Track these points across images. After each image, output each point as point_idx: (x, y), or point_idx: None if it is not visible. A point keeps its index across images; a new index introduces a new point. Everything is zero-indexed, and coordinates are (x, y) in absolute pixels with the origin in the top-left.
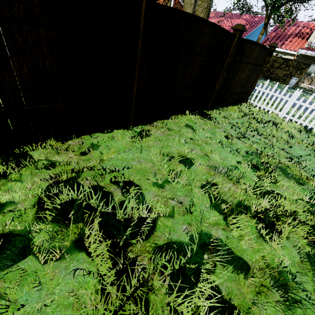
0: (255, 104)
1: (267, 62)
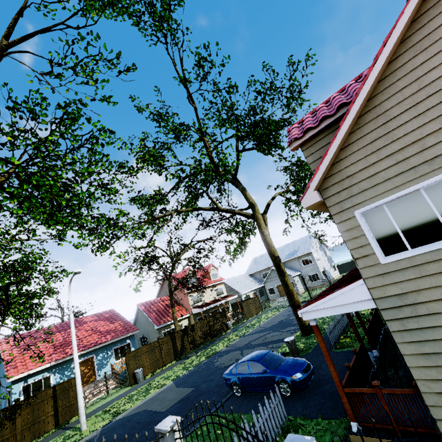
0: None
1: None
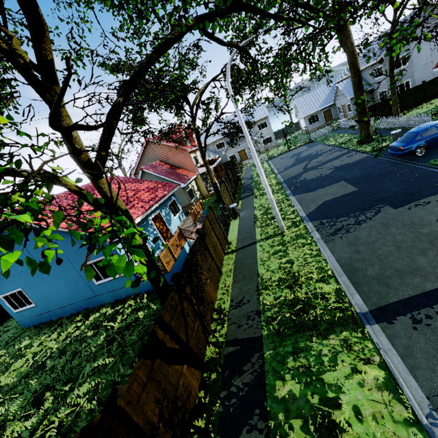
0: None
1: None
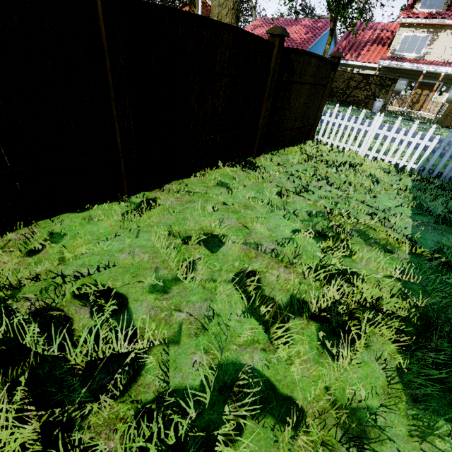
0: (325, 141)
1: (332, 80)
